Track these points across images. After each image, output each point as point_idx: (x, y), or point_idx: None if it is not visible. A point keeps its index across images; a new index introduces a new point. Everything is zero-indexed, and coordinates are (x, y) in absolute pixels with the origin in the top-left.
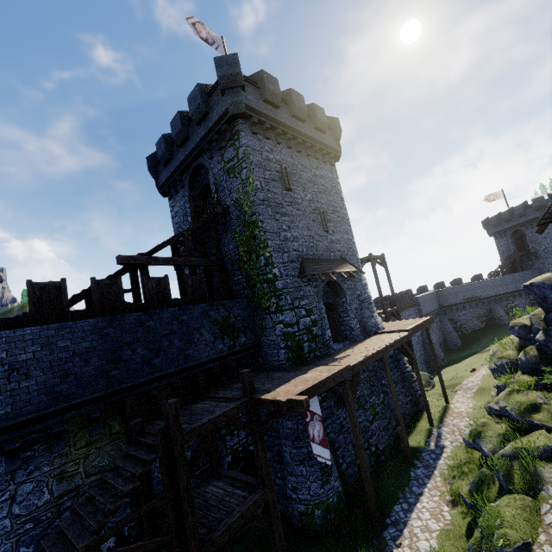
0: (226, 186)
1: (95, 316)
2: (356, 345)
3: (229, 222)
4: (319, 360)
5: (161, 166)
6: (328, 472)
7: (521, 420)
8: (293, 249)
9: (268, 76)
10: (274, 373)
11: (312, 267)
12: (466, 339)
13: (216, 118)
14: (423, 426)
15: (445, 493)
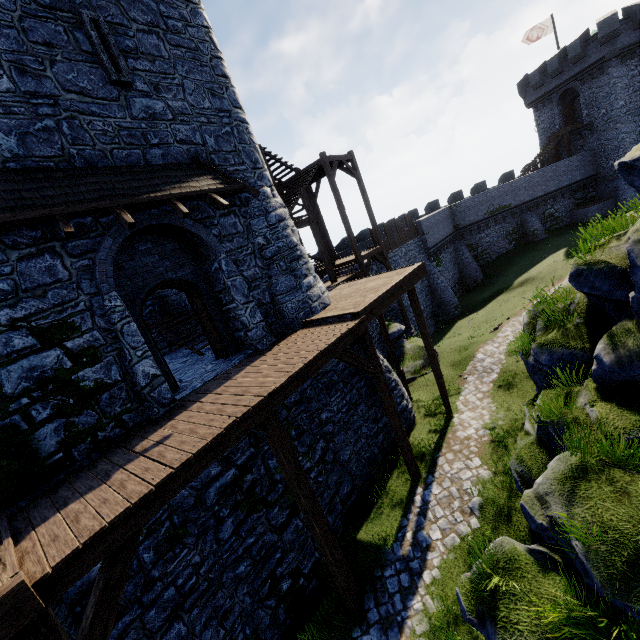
0: None
1: None
2: (237, 373)
3: None
4: (93, 464)
5: None
6: None
7: (618, 604)
8: None
9: None
10: None
11: (28, 196)
12: (488, 270)
13: None
14: (402, 479)
15: None
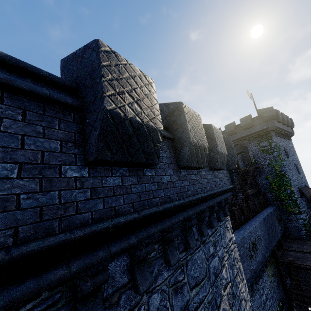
0: (261, 156)
1: (252, 216)
2: None
3: (263, 171)
4: None
5: None
6: None
7: None
8: (296, 185)
9: (278, 111)
10: (304, 241)
11: (305, 193)
12: None
13: (259, 130)
14: None
15: None
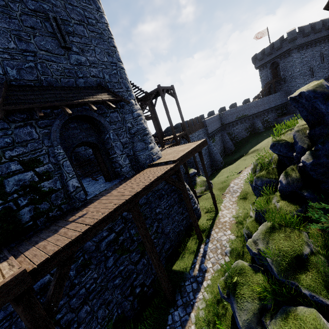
0: None
1: None
2: (117, 187)
3: None
4: (47, 227)
5: None
6: None
7: (283, 281)
8: None
9: None
10: None
11: (22, 98)
12: (237, 145)
13: None
14: (194, 241)
15: None
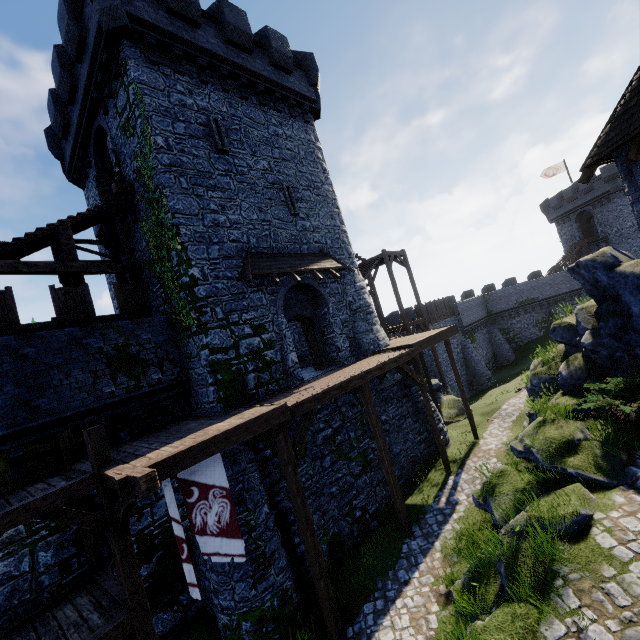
0: (126, 152)
1: None
2: (337, 371)
3: (137, 206)
4: (271, 398)
5: (64, 141)
6: (264, 563)
7: (549, 467)
8: (230, 239)
9: None
10: (195, 421)
11: (261, 264)
12: (520, 352)
13: (92, 42)
14: (438, 473)
15: (440, 580)
